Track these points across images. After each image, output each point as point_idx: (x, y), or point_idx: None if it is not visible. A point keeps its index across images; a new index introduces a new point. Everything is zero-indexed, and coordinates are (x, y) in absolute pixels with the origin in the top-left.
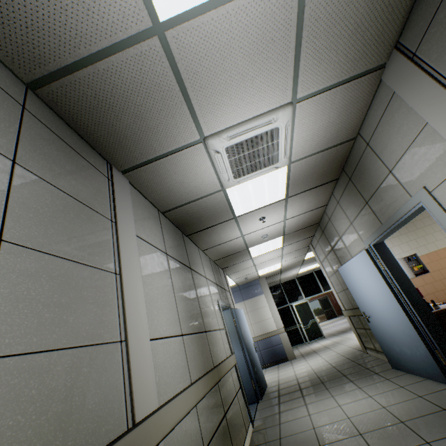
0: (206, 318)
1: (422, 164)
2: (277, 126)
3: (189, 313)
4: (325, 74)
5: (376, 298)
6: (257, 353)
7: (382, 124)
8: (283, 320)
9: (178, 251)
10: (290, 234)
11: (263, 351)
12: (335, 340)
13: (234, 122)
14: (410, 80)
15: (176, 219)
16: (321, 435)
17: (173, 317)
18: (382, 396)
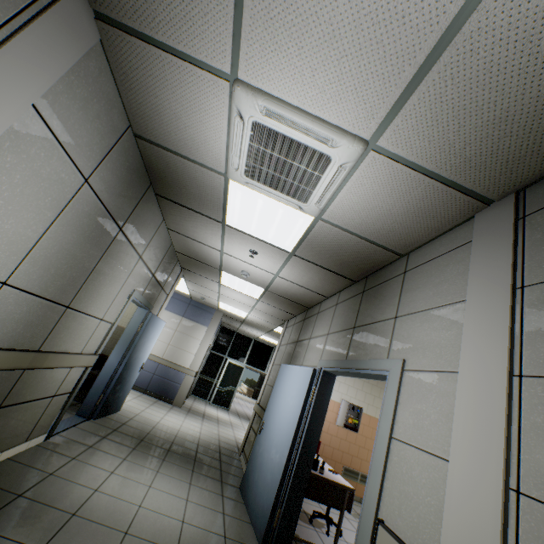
0: (89, 294)
1: (424, 337)
2: (331, 155)
3: (56, 270)
4: (427, 144)
5: (282, 419)
6: (149, 374)
7: (433, 264)
8: (208, 366)
9: (116, 195)
10: (273, 294)
11: (156, 376)
12: (233, 421)
13: (286, 96)
14: (494, 241)
15: (150, 160)
16: (92, 503)
17: (9, 253)
18: (196, 509)
